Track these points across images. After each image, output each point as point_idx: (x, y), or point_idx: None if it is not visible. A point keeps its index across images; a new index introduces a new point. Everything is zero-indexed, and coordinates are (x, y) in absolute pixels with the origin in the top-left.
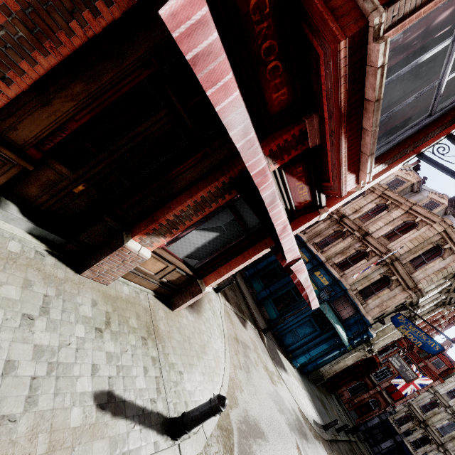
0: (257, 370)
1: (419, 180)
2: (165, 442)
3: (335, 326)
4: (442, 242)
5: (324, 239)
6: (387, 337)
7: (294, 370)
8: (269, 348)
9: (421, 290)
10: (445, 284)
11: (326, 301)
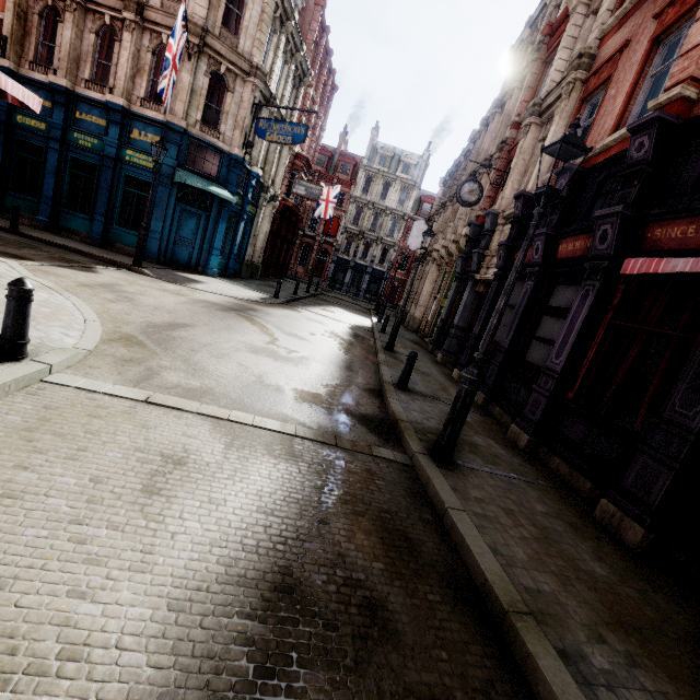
0: (148, 295)
1: None
2: (3, 367)
3: (208, 190)
4: None
5: (95, 62)
6: (279, 168)
7: (216, 278)
8: (159, 276)
9: (259, 67)
10: (281, 42)
11: (179, 168)
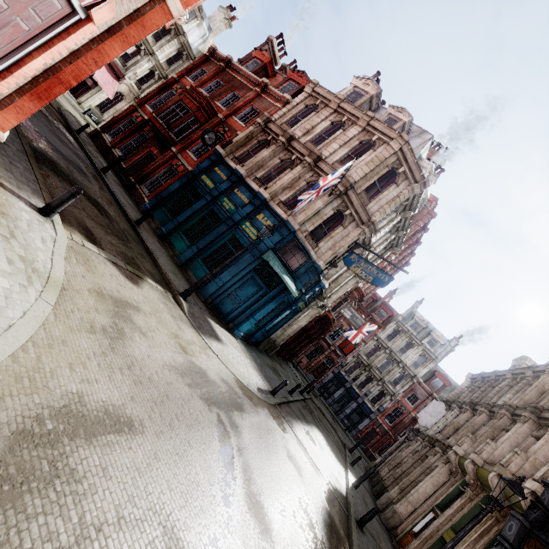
0: (149, 336)
1: (379, 91)
2: None
3: (281, 276)
4: (397, 165)
5: (269, 172)
6: (340, 289)
7: (237, 340)
8: (191, 315)
9: (375, 223)
10: (396, 219)
11: (272, 250)
